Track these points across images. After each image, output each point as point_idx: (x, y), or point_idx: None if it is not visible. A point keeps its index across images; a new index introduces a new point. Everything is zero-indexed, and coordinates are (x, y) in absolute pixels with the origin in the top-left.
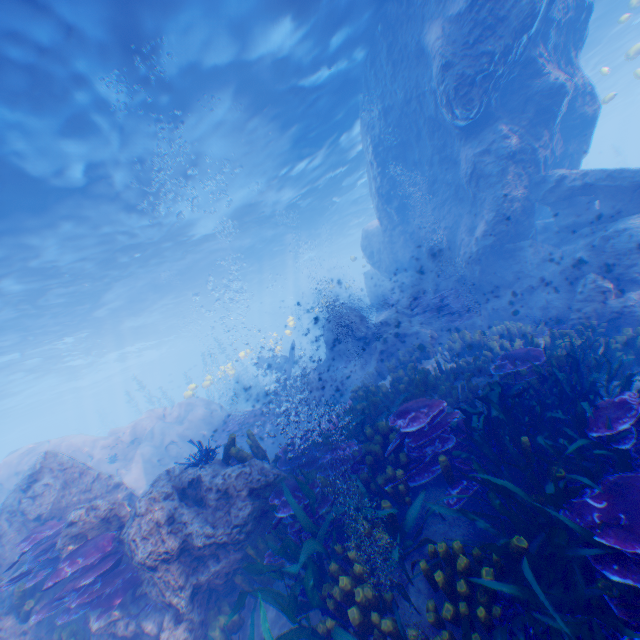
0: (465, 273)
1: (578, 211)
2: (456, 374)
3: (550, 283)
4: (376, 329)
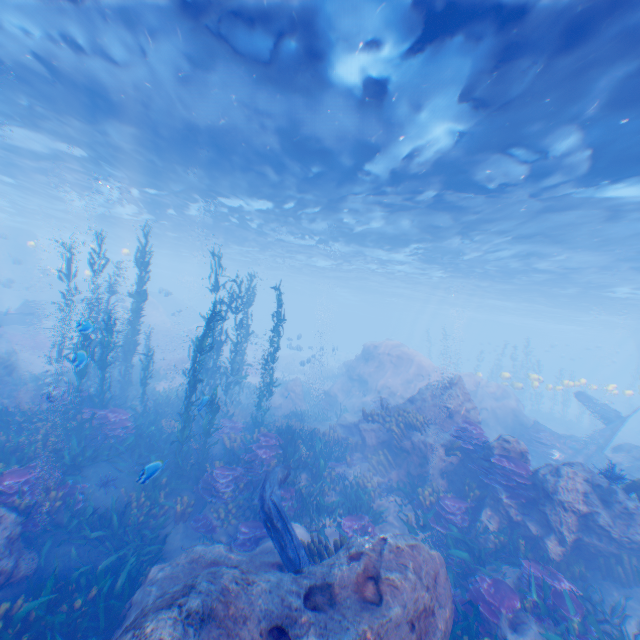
0: None
1: None
2: None
3: None
4: None
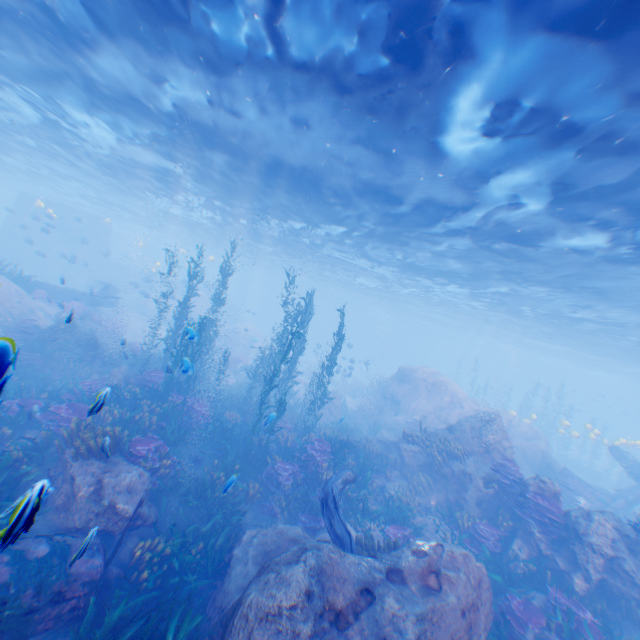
0: None
1: None
2: None
3: None
4: None
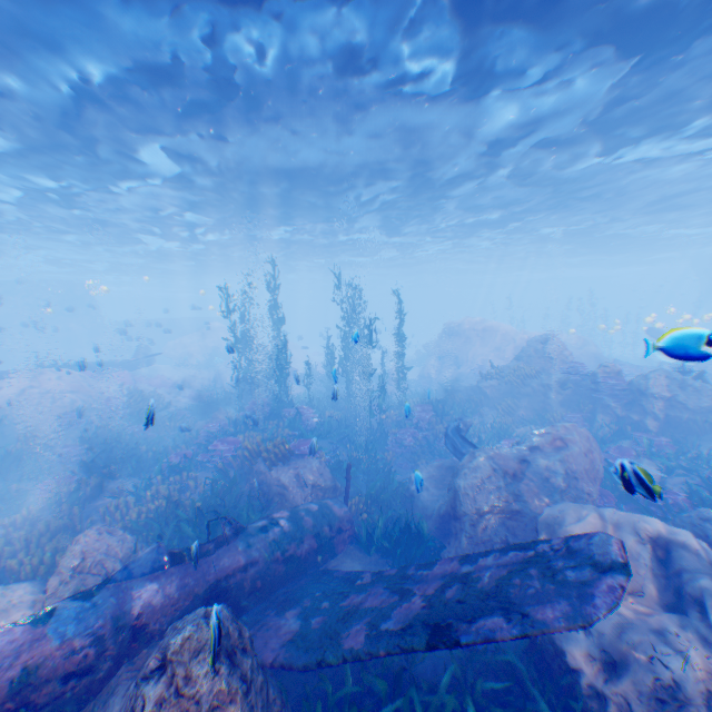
0: None
1: None
2: None
3: None
4: None
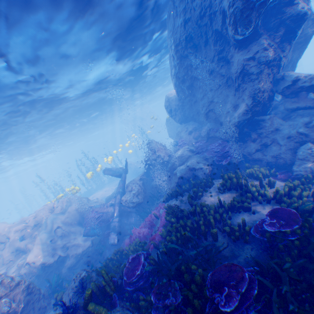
0: (229, 132)
1: (300, 99)
2: (231, 209)
3: (279, 143)
4: (175, 159)
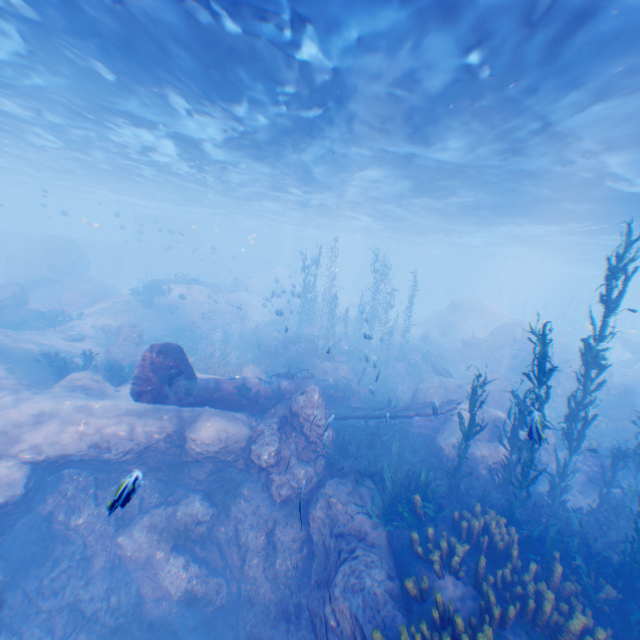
0: None
1: None
2: None
3: None
4: None
